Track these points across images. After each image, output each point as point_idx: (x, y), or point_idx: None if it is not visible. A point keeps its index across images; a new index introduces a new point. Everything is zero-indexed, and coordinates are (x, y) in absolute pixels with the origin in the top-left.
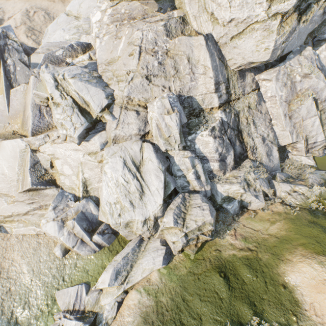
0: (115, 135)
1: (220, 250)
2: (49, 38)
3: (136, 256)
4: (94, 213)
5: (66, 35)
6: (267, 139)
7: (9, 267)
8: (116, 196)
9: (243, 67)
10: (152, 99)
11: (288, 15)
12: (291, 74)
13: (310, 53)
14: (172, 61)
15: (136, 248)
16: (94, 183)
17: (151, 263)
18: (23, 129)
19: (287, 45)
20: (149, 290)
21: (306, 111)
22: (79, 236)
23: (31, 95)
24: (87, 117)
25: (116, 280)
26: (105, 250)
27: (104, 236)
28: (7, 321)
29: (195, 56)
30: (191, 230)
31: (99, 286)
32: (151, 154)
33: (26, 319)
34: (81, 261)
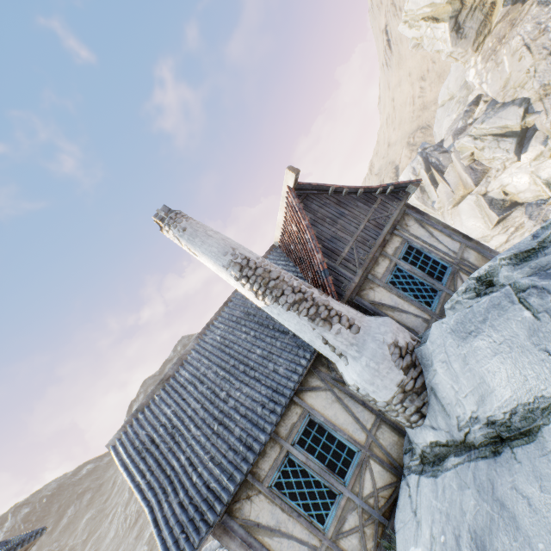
0: (550, 123)
1: None
2: (439, 135)
3: None
4: None
5: (452, 116)
6: None
7: None
8: None
9: None
10: None
11: None
12: None
13: None
14: None
15: None
16: None
17: None
18: (466, 189)
19: None
20: None
21: None
22: None
23: (458, 165)
24: (512, 135)
25: None
26: None
27: None
28: None
29: None
30: None
31: None
32: None
33: None
34: None
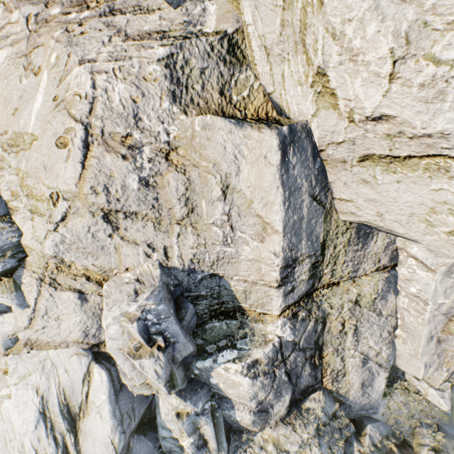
0: (29, 338)
1: None
2: None
3: None
4: None
5: None
6: (372, 360)
7: None
8: None
9: (372, 224)
10: (119, 272)
11: None
12: None
13: None
14: (181, 179)
15: None
16: None
17: None
18: None
19: None
20: None
21: None
22: None
23: None
24: None
25: None
26: None
27: None
28: None
29: (244, 187)
30: None
31: None
32: (103, 401)
33: None
34: None
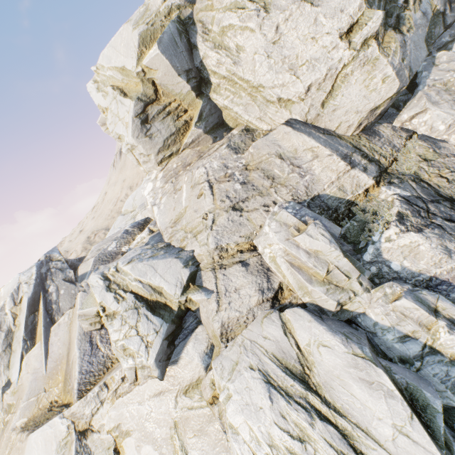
0: (222, 324)
1: None
2: None
3: None
4: None
5: None
6: None
7: None
8: None
9: (365, 123)
10: (257, 231)
11: (381, 35)
12: (448, 87)
13: (449, 55)
14: (258, 172)
15: None
16: None
17: None
18: (66, 390)
19: (409, 61)
20: None
21: None
22: None
23: (77, 321)
24: (164, 313)
25: None
26: None
27: None
28: None
29: (287, 148)
30: None
31: None
32: (313, 329)
33: None
34: None
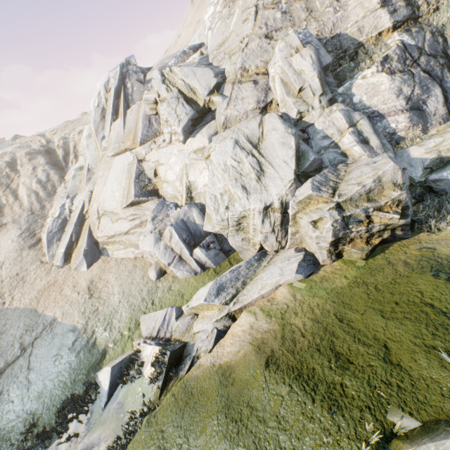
0: (226, 118)
1: (432, 248)
2: None
3: (253, 272)
4: (198, 222)
5: None
6: None
7: (102, 288)
8: (223, 184)
9: None
10: None
11: None
12: None
13: None
14: (302, 3)
15: (254, 262)
16: (200, 186)
17: (275, 275)
18: (133, 143)
19: None
20: (270, 310)
21: None
22: (177, 251)
23: (143, 108)
24: (194, 106)
25: (218, 297)
26: (209, 272)
27: (209, 251)
28: (87, 340)
29: None
30: (350, 198)
31: (192, 303)
32: (275, 123)
33: (104, 341)
34: (177, 284)
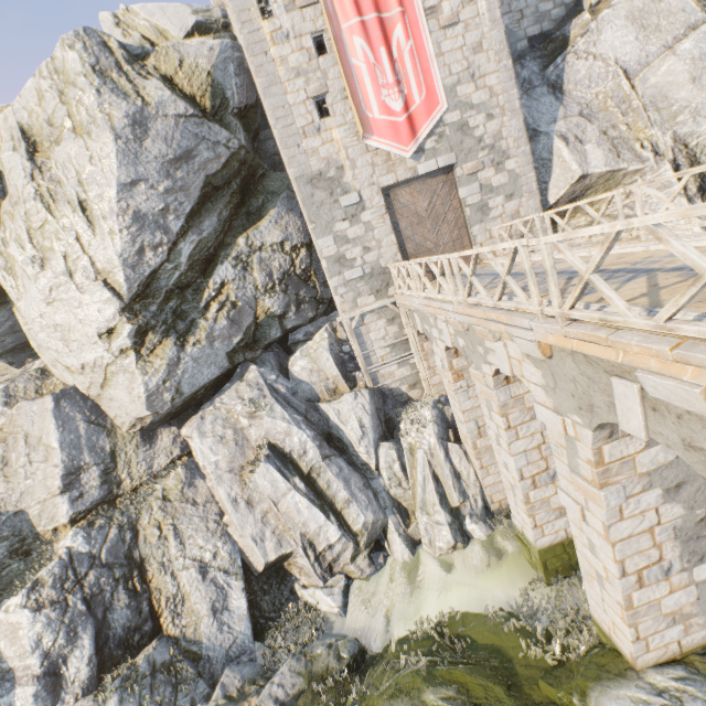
0: None
1: None
2: None
3: None
4: None
5: None
6: (213, 566)
7: None
8: None
9: (140, 425)
10: None
11: (152, 344)
12: (231, 416)
13: (256, 375)
14: (2, 446)
15: None
16: None
17: None
18: None
19: (181, 380)
20: None
21: (270, 483)
22: None
23: None
24: None
25: None
26: None
27: None
28: None
29: (37, 431)
30: None
31: None
32: None
33: None
34: None
